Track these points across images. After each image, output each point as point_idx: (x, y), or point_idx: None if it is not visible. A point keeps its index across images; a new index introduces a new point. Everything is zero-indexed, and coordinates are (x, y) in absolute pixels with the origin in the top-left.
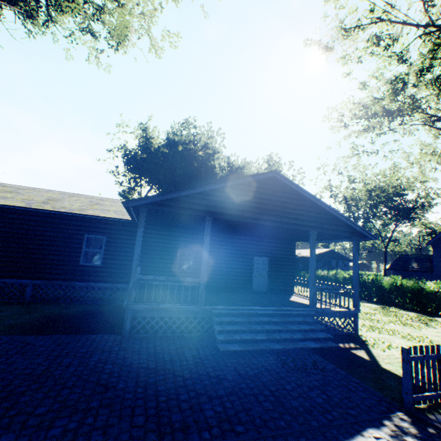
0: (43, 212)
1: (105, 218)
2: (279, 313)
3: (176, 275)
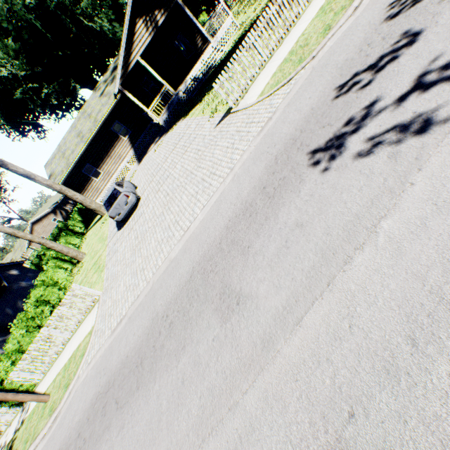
0: None
1: None
2: None
3: None
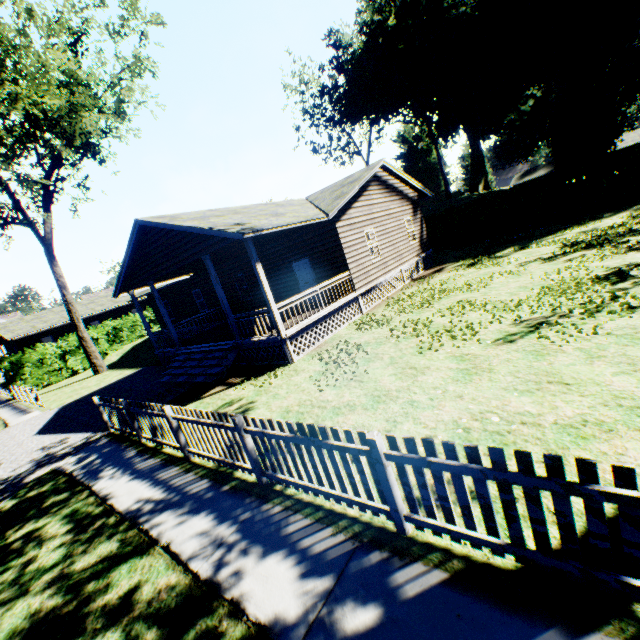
0: (173, 284)
1: (178, 281)
2: (205, 350)
3: (244, 305)
